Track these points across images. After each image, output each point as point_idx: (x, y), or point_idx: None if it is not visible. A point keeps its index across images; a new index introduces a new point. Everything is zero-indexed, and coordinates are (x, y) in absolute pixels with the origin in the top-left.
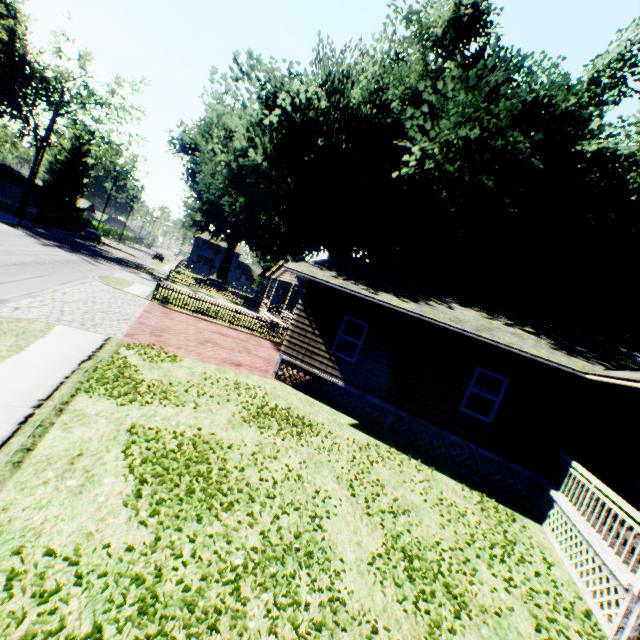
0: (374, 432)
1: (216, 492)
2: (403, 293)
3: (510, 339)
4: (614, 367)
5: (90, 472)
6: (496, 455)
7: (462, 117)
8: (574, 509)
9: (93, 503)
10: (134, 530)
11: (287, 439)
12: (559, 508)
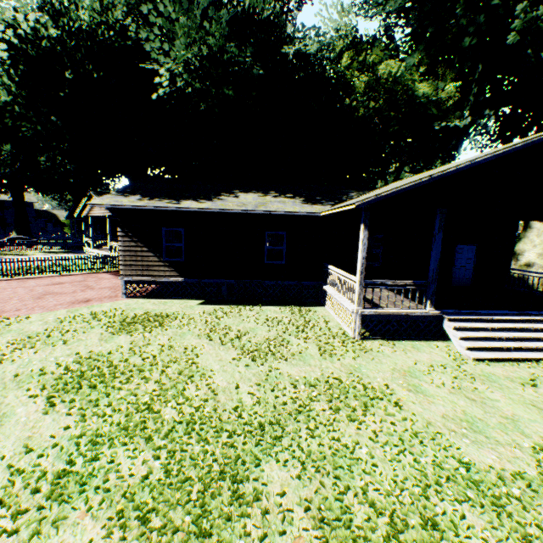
0: (218, 302)
1: (113, 379)
2: (200, 196)
3: (278, 206)
4: (336, 203)
5: (0, 413)
6: (294, 281)
7: (189, 39)
8: (334, 290)
9: (18, 425)
10: (63, 421)
11: (154, 331)
12: (329, 293)
